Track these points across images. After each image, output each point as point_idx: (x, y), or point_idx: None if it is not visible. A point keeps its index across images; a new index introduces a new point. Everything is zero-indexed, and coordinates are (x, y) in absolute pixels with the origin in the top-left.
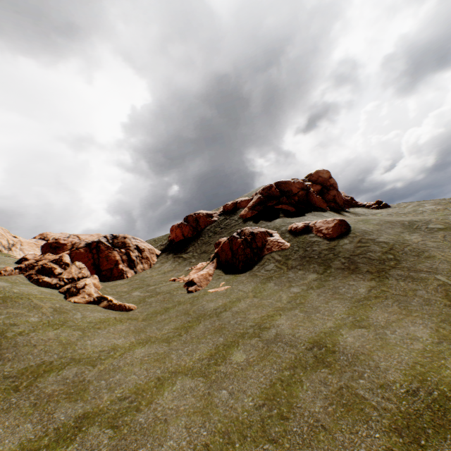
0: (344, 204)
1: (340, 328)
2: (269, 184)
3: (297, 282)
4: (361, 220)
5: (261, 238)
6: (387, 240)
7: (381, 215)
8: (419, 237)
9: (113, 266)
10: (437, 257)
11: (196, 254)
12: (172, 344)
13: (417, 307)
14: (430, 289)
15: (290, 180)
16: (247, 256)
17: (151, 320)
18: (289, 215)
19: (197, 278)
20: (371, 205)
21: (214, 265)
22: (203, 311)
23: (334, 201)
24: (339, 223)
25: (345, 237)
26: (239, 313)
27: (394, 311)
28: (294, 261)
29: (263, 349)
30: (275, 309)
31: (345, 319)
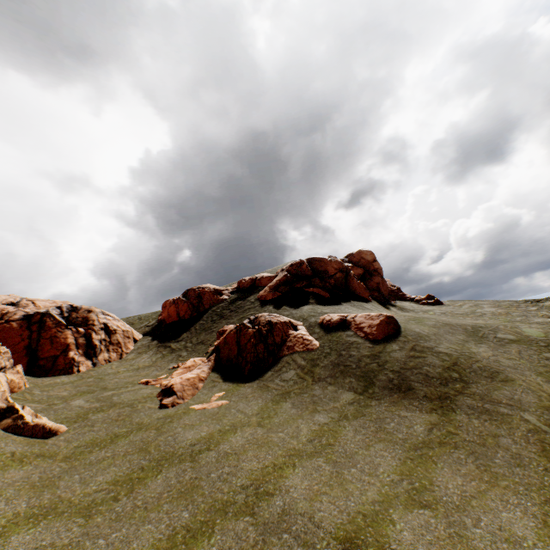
0: (389, 295)
1: (390, 506)
2: (300, 260)
3: (324, 405)
4: (412, 318)
5: (282, 331)
6: (449, 351)
7: (434, 313)
8: (489, 349)
9: (60, 353)
10: (517, 383)
11: (191, 343)
12: (92, 522)
13: (505, 469)
14: (517, 436)
15: (327, 258)
16: (259, 356)
17: (77, 461)
18: (322, 303)
19: (180, 384)
20: (420, 299)
21: (211, 364)
22: (172, 446)
23: (378, 289)
24: (386, 320)
25: (394, 341)
26: (230, 456)
27: (471, 473)
28: (323, 369)
29: (254, 547)
30: (288, 452)
31: (397, 485)
